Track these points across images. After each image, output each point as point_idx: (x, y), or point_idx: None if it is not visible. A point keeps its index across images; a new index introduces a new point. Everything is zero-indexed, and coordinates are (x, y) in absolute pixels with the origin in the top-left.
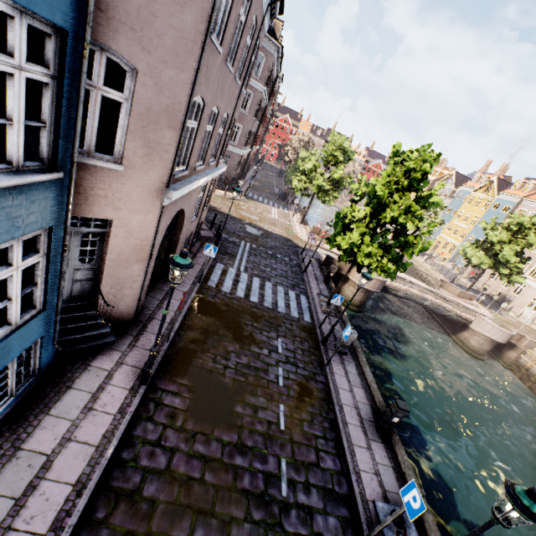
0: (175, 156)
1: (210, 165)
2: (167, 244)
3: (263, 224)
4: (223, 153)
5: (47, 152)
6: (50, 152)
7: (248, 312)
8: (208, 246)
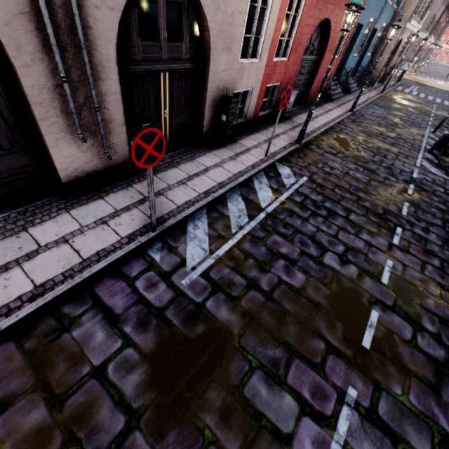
0: (417, 5)
1: (417, 20)
2: (387, 62)
3: (429, 84)
4: (421, 18)
5: (396, 2)
6: (396, 2)
7: (417, 98)
8: (405, 64)
